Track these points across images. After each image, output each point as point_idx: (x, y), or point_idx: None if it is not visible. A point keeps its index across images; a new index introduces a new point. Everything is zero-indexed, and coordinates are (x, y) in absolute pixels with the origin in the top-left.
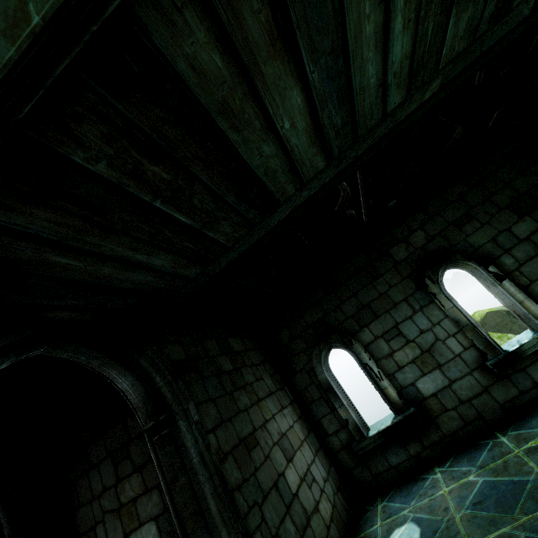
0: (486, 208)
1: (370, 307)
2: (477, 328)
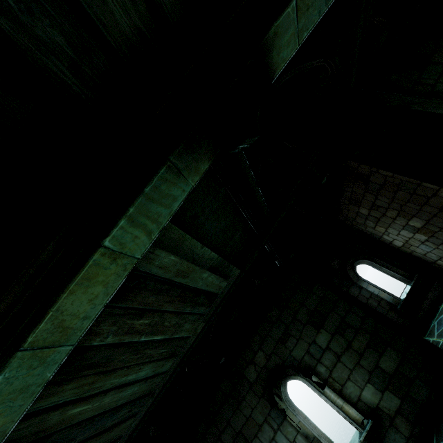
0: (295, 326)
1: (242, 433)
2: (320, 441)
